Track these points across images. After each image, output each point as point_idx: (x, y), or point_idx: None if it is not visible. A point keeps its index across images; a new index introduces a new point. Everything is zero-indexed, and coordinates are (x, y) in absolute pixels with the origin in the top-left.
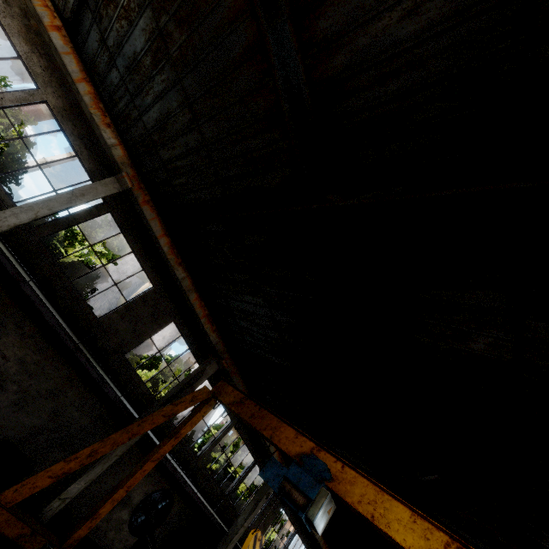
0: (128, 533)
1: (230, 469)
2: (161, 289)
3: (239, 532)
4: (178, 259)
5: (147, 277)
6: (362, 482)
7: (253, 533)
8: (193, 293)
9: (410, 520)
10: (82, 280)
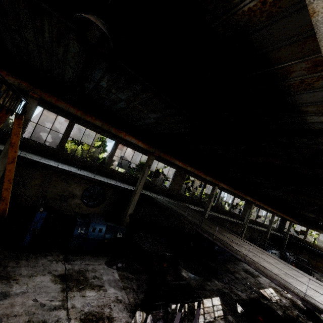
0: (87, 207)
1: (160, 172)
2: None
3: (139, 188)
4: None
5: None
6: None
7: None
8: None
9: None
10: None
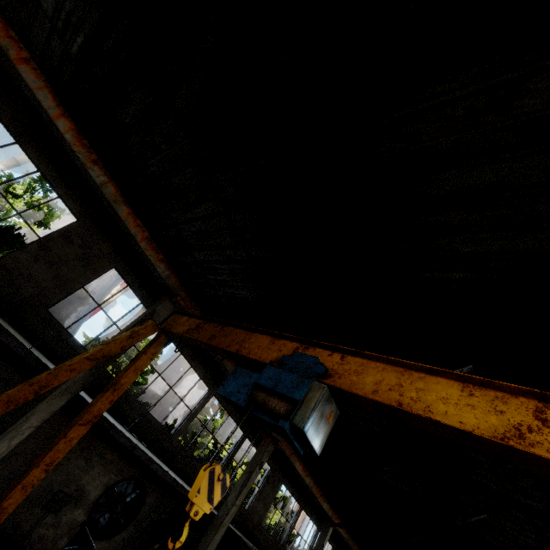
0: None
1: (221, 454)
2: (90, 224)
3: (231, 512)
4: (92, 155)
5: (67, 207)
6: (374, 367)
7: (206, 470)
8: (122, 206)
9: (463, 394)
10: (1, 246)
